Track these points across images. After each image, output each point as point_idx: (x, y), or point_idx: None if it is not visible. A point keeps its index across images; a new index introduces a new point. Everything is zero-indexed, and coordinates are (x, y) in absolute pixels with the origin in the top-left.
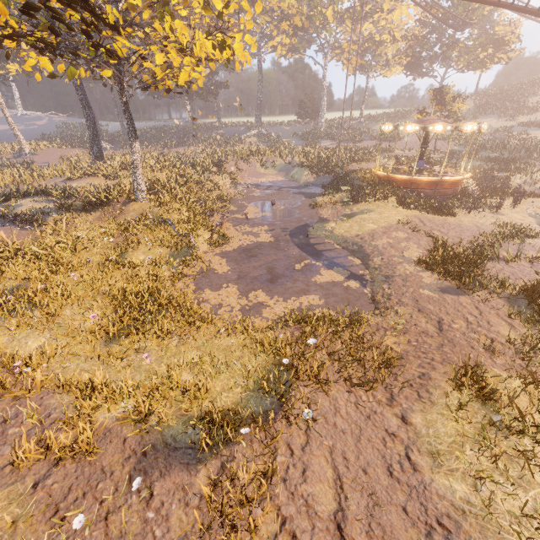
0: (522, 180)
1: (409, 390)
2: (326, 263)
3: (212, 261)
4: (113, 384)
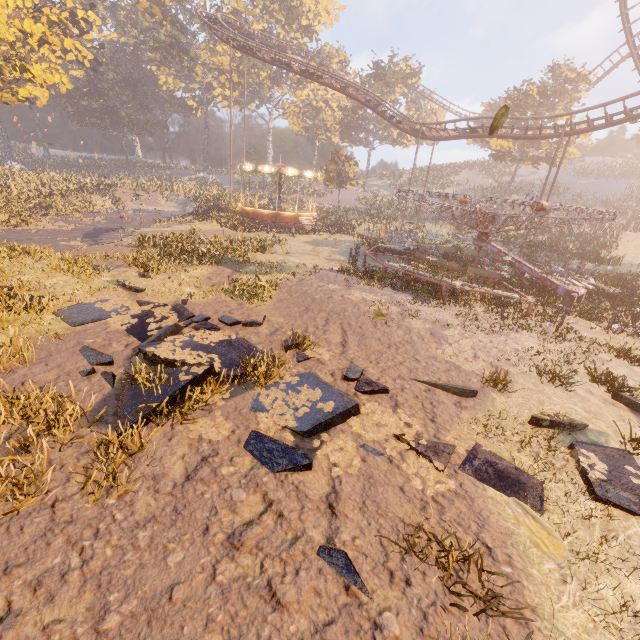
0: (367, 228)
1: None
2: (88, 240)
3: None
4: None
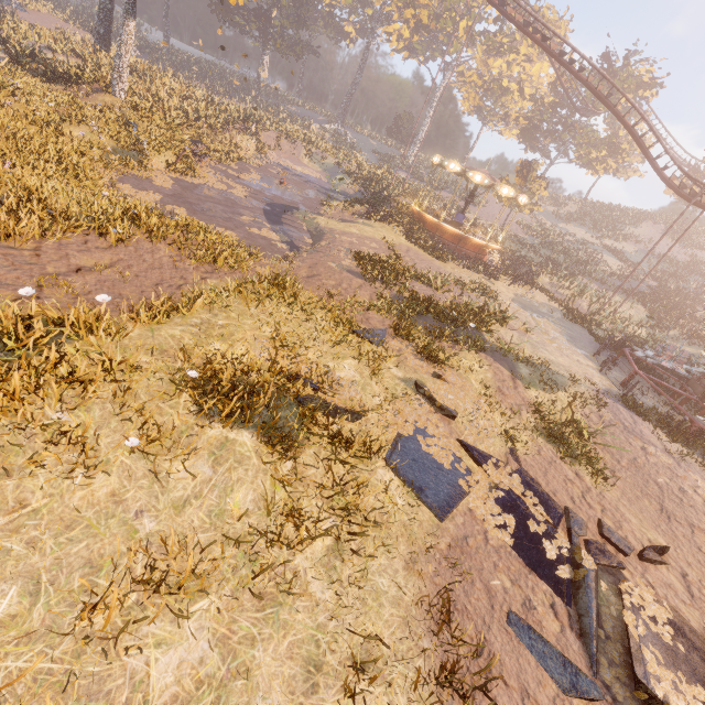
0: (551, 281)
1: (231, 277)
2: (277, 229)
3: (158, 177)
4: None
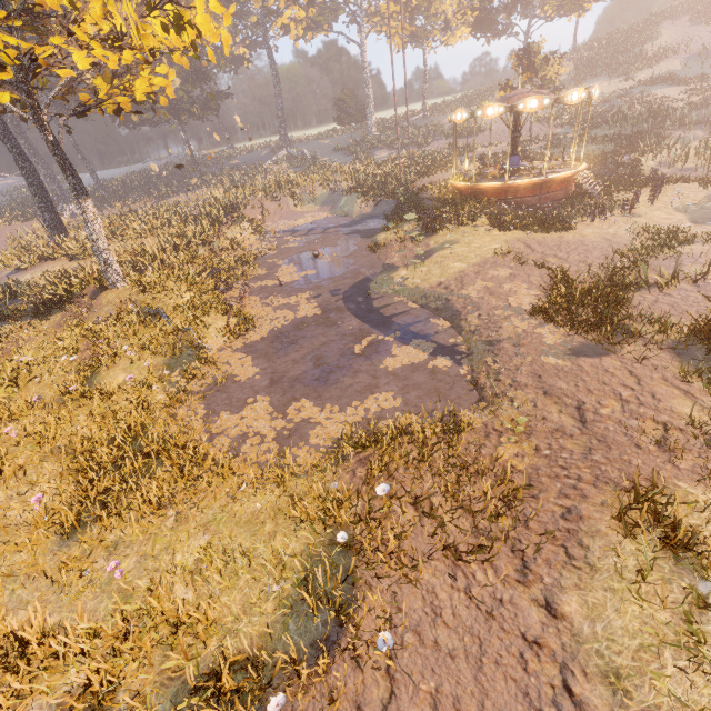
0: (657, 162)
1: (551, 545)
2: (400, 335)
3: (230, 363)
4: (50, 639)
